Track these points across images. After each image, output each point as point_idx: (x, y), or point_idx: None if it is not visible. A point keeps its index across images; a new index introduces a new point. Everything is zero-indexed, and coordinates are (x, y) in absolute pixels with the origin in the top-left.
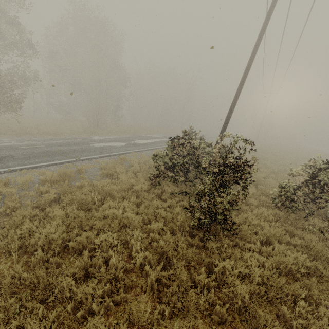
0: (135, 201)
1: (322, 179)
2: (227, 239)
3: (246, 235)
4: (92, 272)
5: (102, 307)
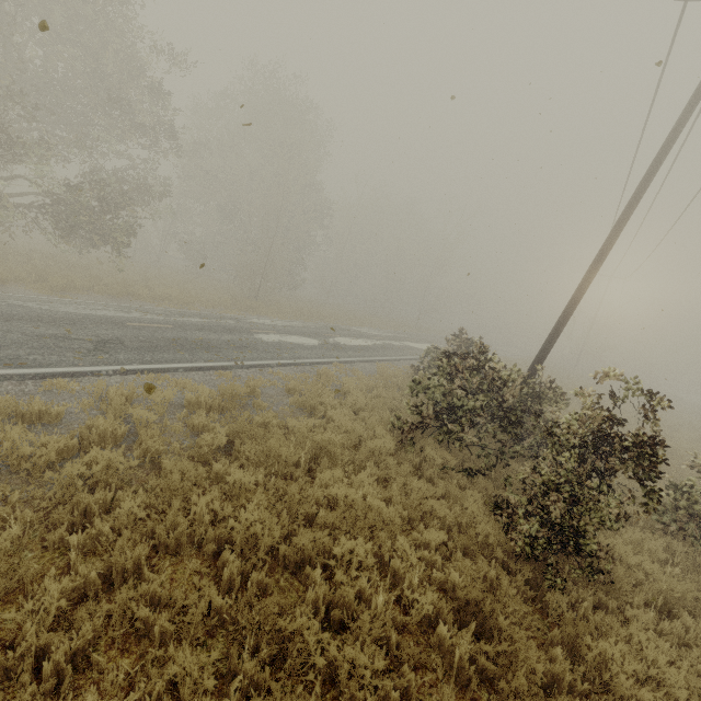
0: (375, 474)
1: None
2: (581, 591)
3: (619, 587)
4: (335, 619)
5: (375, 700)
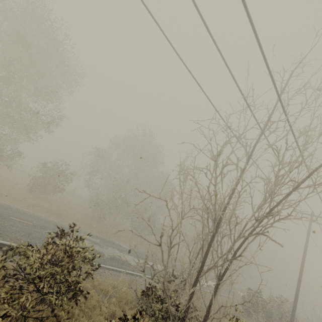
0: None
1: None
2: None
3: None
4: None
5: None
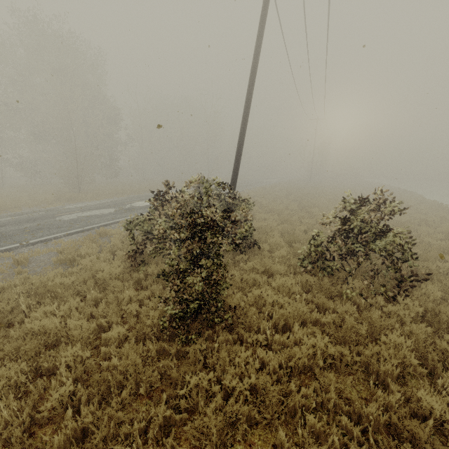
0: (97, 297)
1: (353, 225)
2: (227, 334)
3: (255, 321)
4: None
5: None
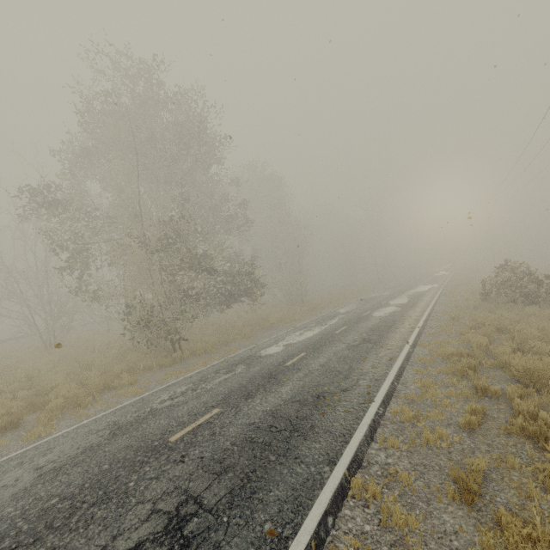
0: None
1: None
2: None
3: None
4: None
5: None
